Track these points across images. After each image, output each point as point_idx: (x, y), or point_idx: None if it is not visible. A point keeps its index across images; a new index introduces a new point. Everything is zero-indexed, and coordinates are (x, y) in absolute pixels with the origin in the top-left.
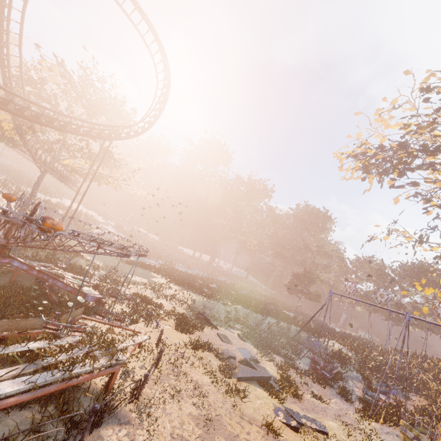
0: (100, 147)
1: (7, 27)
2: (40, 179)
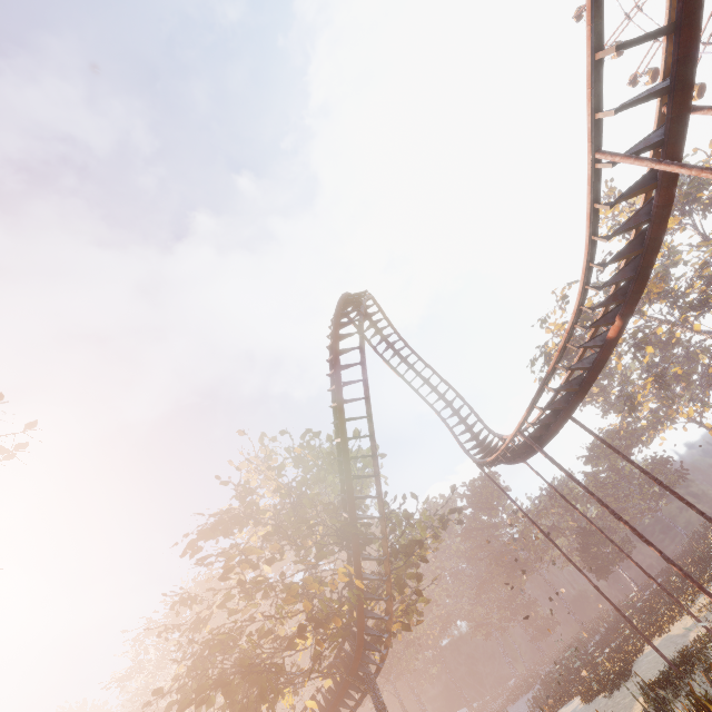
0: (496, 482)
1: (368, 387)
2: (385, 708)
